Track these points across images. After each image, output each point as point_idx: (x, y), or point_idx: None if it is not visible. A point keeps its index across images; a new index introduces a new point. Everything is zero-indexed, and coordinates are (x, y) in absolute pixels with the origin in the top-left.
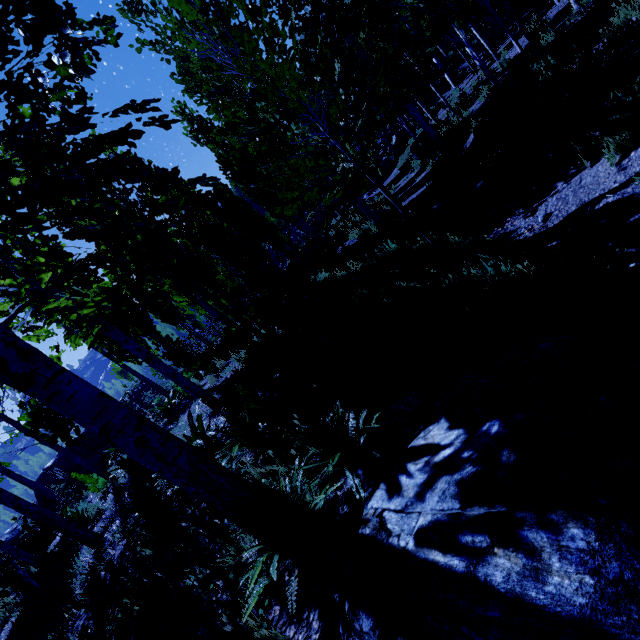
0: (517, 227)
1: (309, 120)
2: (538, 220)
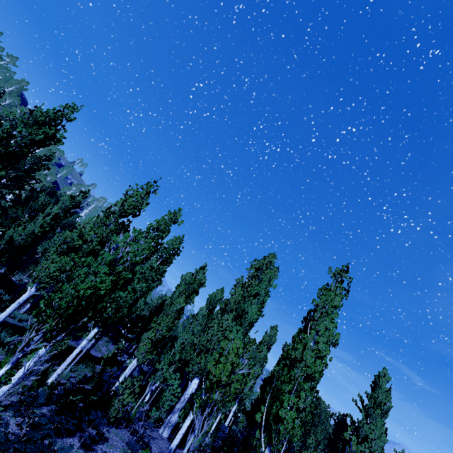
0: None
1: None
2: None
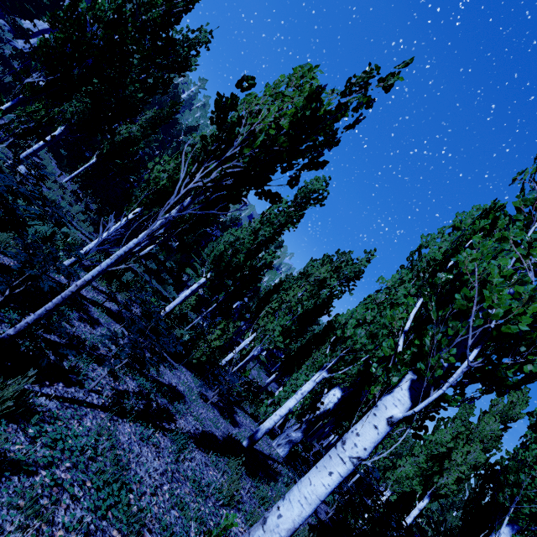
0: None
1: None
2: None
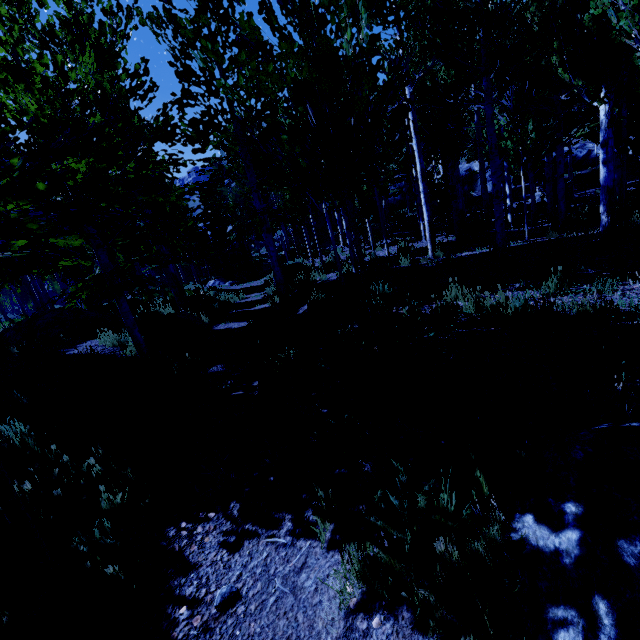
0: (199, 560)
1: (88, 159)
2: (222, 585)
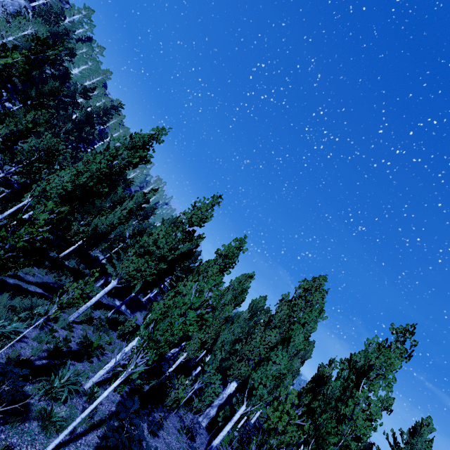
0: None
1: None
2: None
